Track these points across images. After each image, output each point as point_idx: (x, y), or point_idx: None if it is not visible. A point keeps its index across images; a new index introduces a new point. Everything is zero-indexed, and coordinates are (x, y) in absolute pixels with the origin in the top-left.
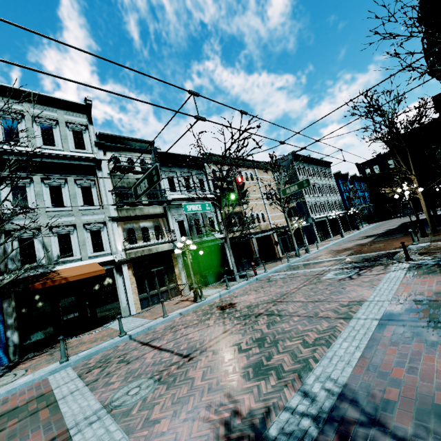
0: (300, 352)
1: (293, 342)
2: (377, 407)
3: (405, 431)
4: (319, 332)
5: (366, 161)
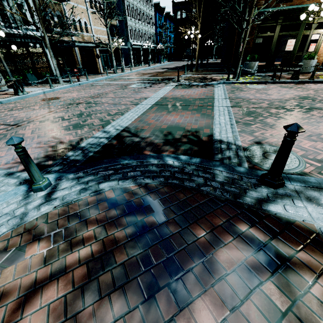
0: (105, 118)
1: (102, 114)
2: (138, 131)
3: (146, 136)
4: (119, 110)
5: (180, 2)
